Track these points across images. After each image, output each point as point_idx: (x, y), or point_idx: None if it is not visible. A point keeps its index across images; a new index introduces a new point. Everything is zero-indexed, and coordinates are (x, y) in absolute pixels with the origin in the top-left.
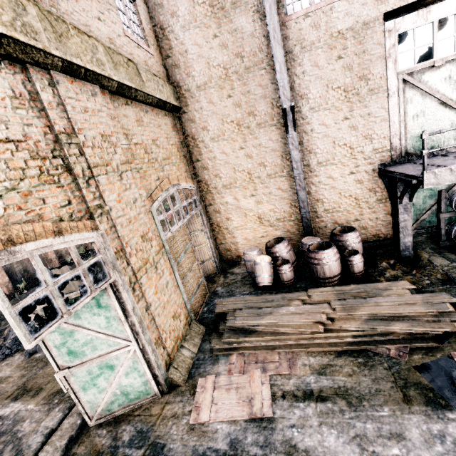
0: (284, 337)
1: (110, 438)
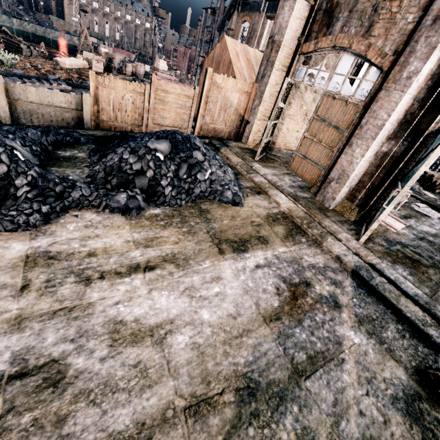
0: None
1: (379, 246)
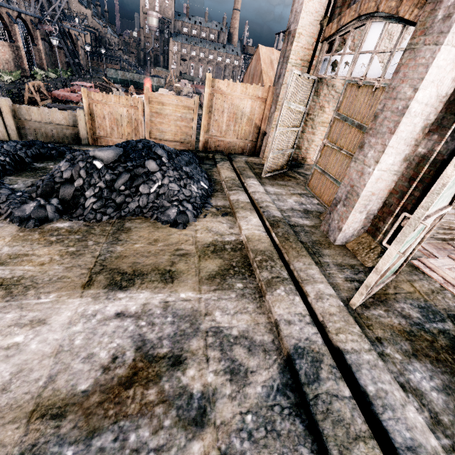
0: (448, 232)
1: (399, 317)
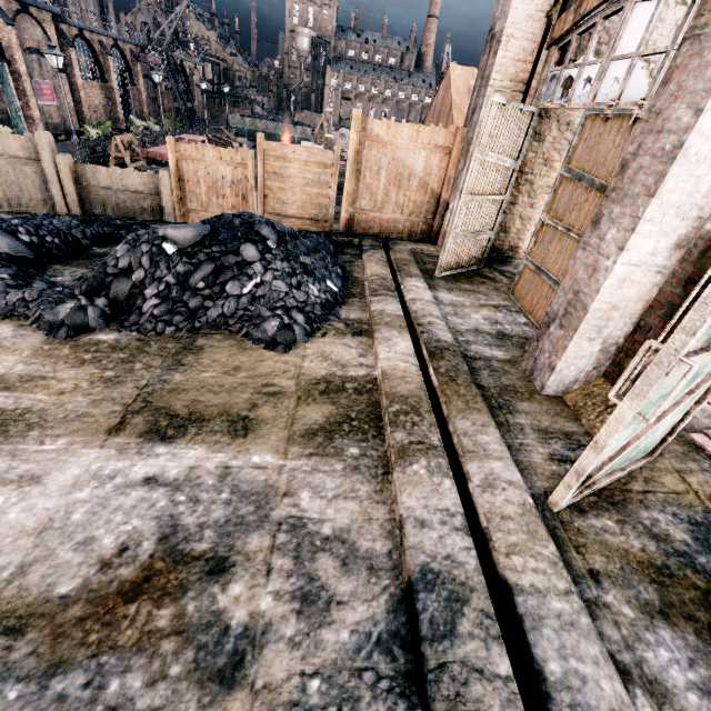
0: None
1: (644, 537)
